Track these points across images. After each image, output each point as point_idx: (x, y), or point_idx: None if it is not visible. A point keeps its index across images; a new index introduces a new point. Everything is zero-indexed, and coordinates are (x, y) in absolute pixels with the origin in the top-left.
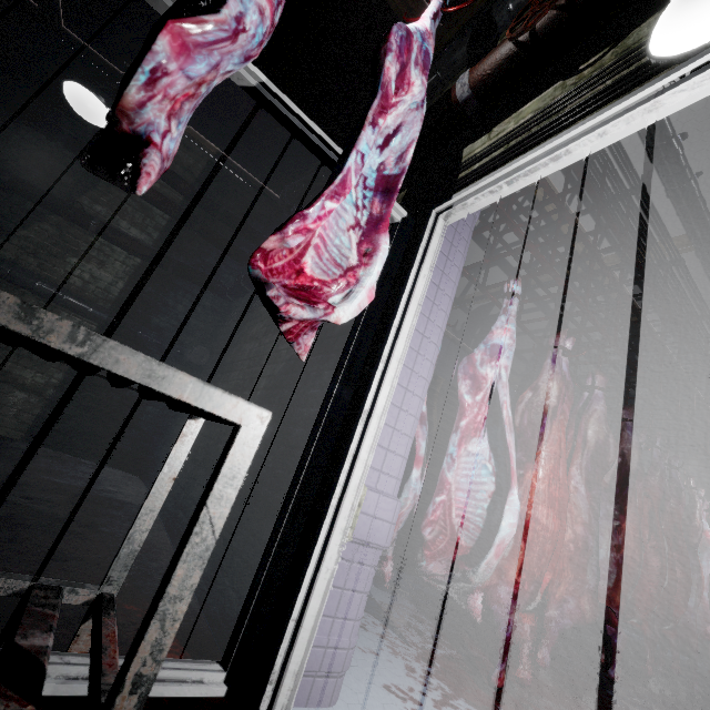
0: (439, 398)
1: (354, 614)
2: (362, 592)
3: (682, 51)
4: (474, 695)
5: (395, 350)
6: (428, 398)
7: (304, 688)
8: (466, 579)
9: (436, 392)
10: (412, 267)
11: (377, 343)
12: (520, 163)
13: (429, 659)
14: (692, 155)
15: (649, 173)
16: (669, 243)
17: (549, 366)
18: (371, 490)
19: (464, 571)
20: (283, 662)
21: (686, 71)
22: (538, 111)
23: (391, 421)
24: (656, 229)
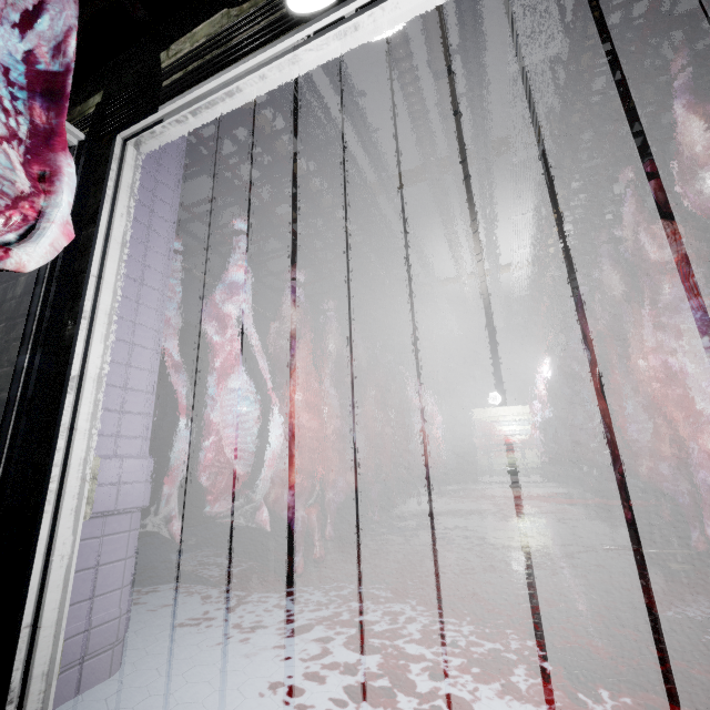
0: (206, 348)
1: (119, 583)
2: (124, 559)
3: (306, 11)
4: (266, 584)
5: (100, 302)
6: (194, 351)
7: (70, 681)
8: (236, 500)
9: (201, 342)
10: (102, 205)
11: (76, 297)
12: (199, 93)
13: (227, 580)
14: (371, 113)
15: (345, 123)
16: (368, 188)
17: (286, 299)
18: (108, 459)
19: (233, 495)
20: (24, 674)
21: (310, 32)
22: (210, 37)
23: (119, 381)
24: (358, 174)
